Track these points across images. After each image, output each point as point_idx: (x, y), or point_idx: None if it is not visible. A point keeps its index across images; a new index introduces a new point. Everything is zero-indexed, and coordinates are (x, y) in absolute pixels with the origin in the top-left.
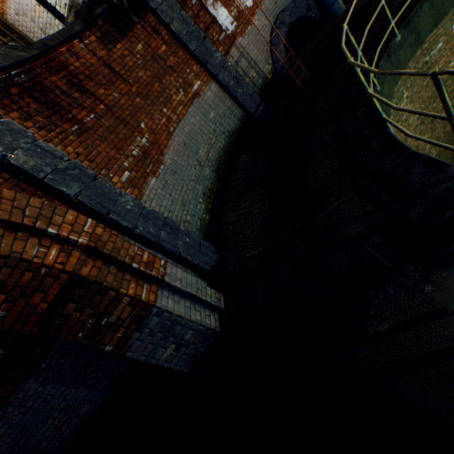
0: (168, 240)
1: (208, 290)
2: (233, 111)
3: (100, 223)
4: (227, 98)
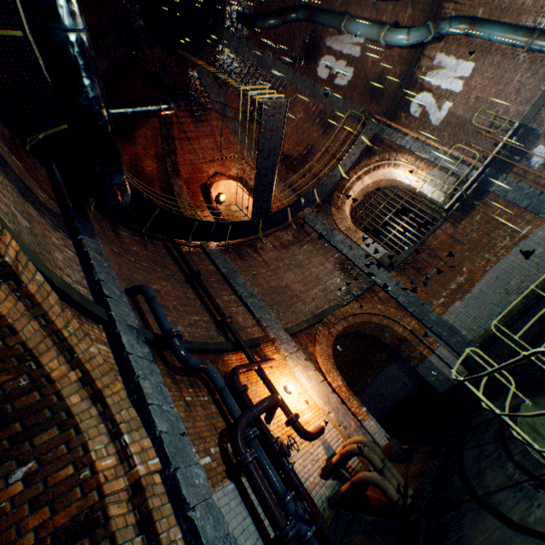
0: (445, 336)
1: (458, 365)
2: None
3: (419, 322)
4: None
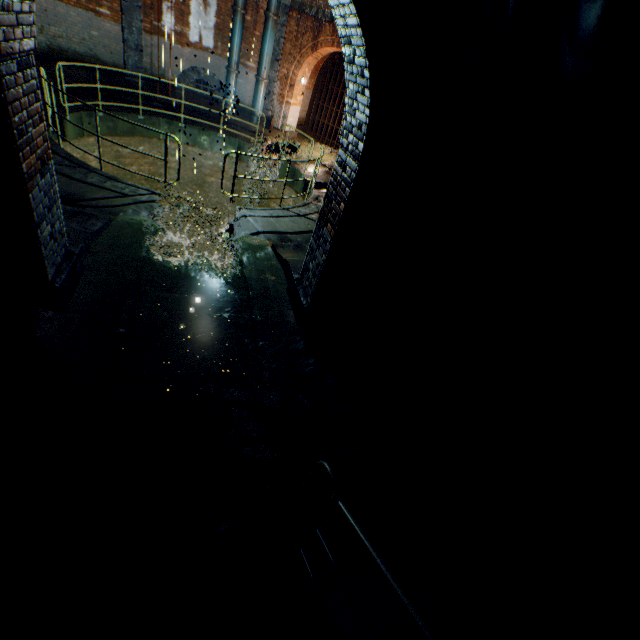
0: None
1: None
2: (117, 55)
3: None
4: (121, 46)
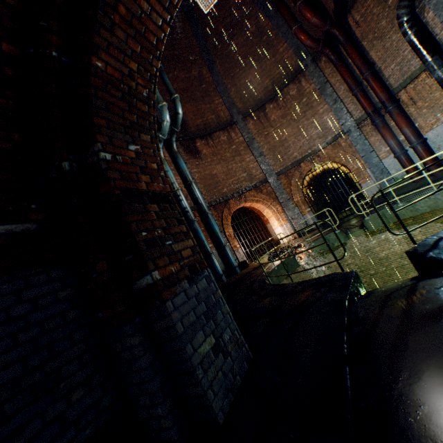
0: None
1: None
2: None
3: None
4: None
